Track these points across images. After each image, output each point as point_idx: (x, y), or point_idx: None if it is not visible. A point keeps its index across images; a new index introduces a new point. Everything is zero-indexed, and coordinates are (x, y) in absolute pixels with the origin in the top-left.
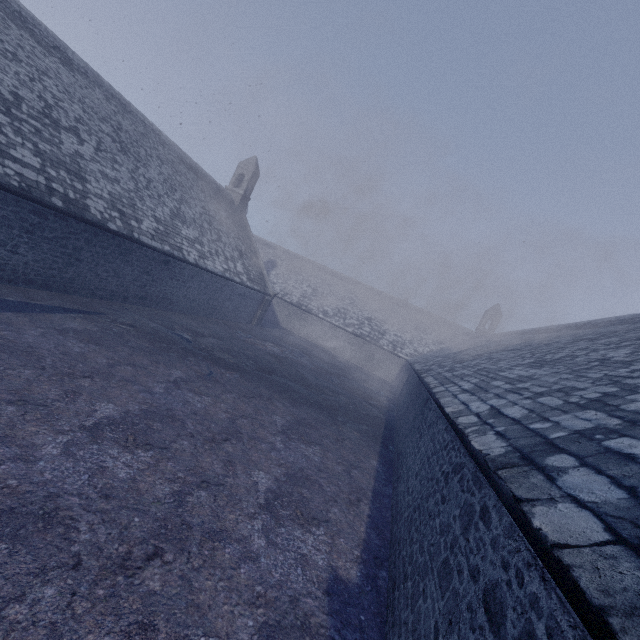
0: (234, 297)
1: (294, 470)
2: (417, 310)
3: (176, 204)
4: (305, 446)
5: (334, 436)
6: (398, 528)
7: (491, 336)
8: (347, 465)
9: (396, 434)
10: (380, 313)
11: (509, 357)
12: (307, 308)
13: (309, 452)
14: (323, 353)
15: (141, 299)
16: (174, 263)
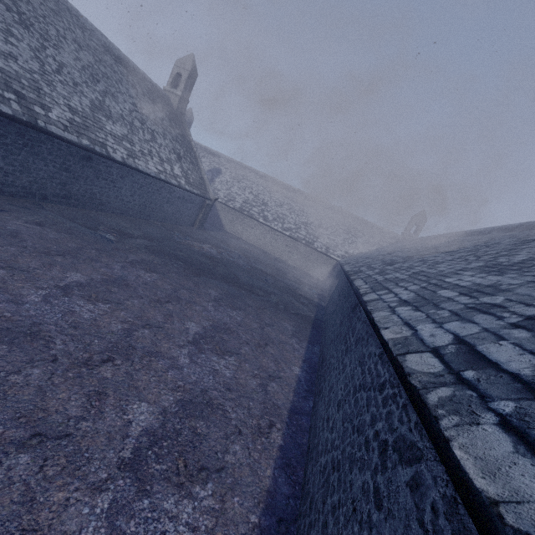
0: (173, 200)
1: (193, 393)
2: (350, 216)
3: (98, 96)
4: (217, 358)
5: (256, 341)
6: (312, 475)
7: (416, 239)
8: (264, 377)
9: (323, 334)
10: (316, 218)
11: (447, 259)
12: (249, 213)
13: (220, 365)
14: (262, 254)
15: (64, 198)
16: (97, 160)
